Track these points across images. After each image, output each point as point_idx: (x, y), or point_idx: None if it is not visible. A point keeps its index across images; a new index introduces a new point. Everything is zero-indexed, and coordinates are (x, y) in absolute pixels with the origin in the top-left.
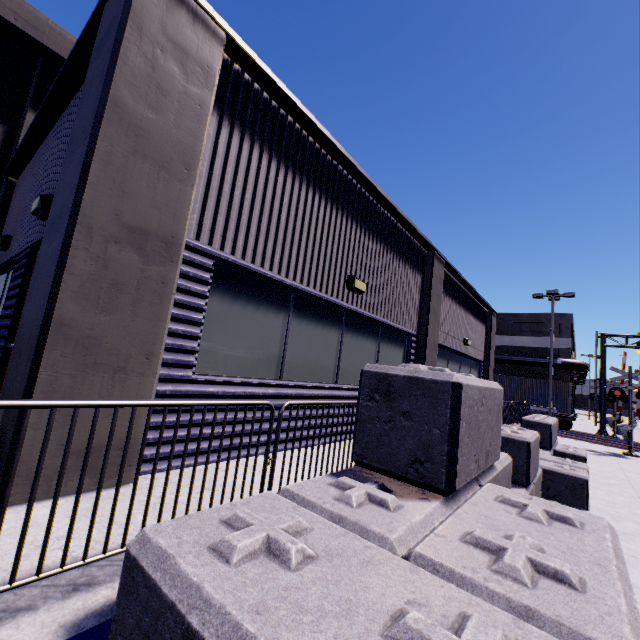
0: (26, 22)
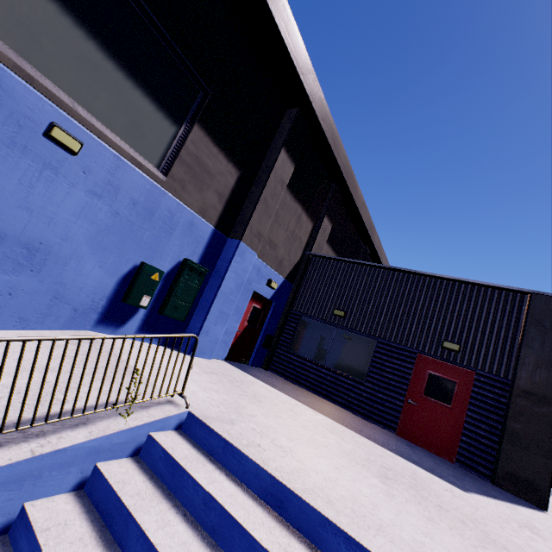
0: (346, 172)
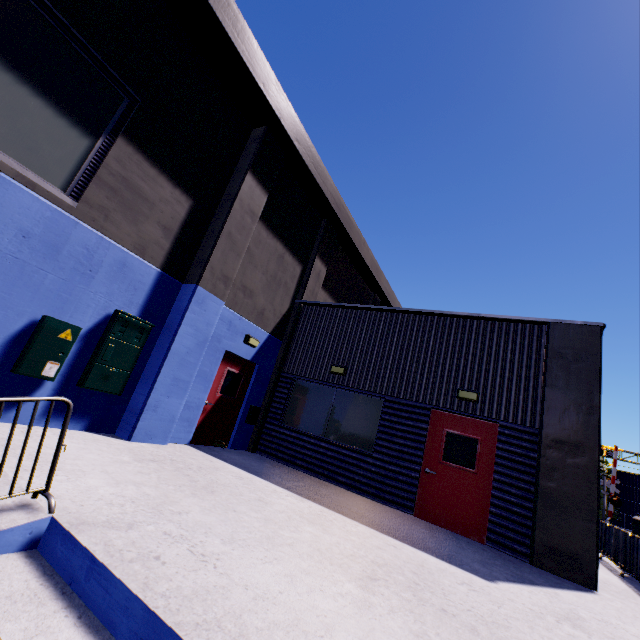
0: (336, 204)
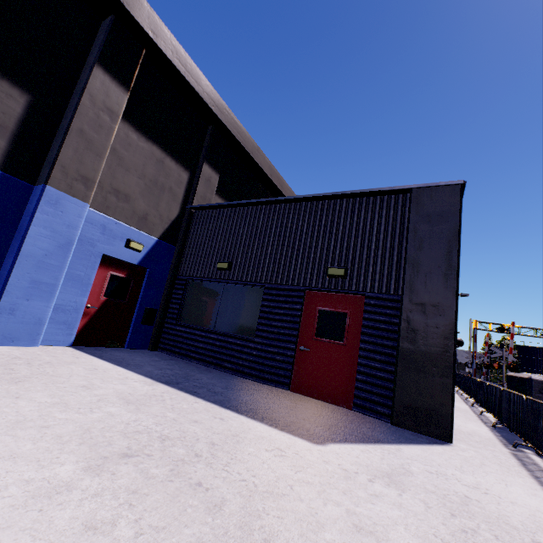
0: (217, 108)
